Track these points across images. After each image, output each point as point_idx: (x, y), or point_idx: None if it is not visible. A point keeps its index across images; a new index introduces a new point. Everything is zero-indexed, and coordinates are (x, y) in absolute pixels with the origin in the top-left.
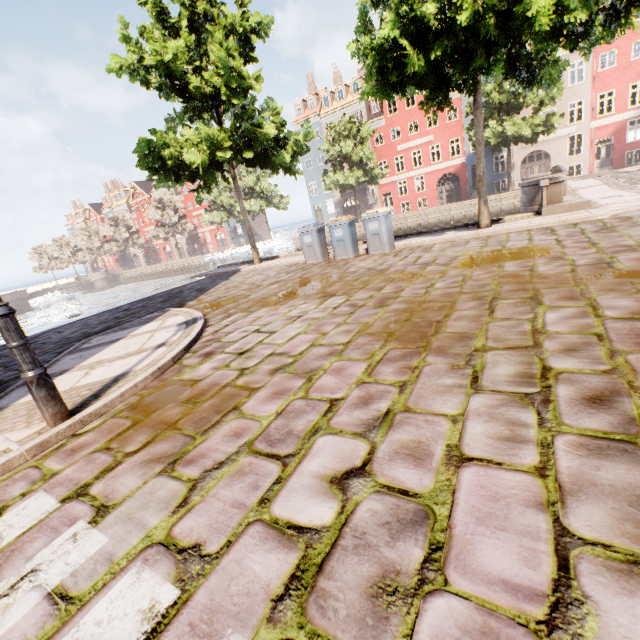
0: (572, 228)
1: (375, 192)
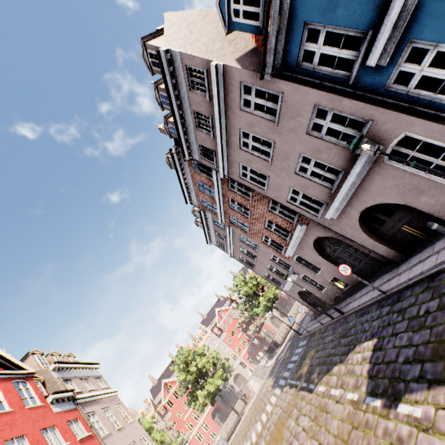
0: (253, 403)
1: None
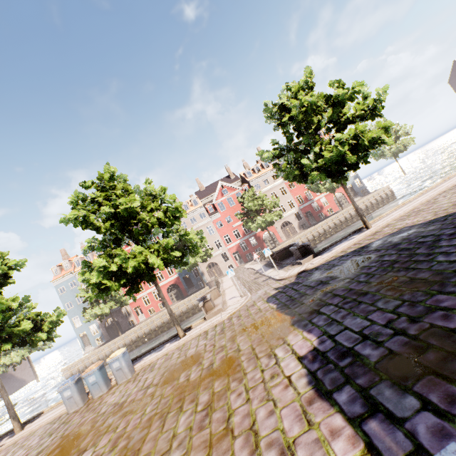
0: (213, 330)
1: (128, 308)
